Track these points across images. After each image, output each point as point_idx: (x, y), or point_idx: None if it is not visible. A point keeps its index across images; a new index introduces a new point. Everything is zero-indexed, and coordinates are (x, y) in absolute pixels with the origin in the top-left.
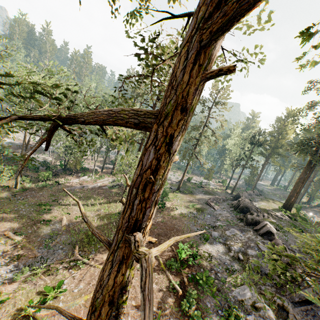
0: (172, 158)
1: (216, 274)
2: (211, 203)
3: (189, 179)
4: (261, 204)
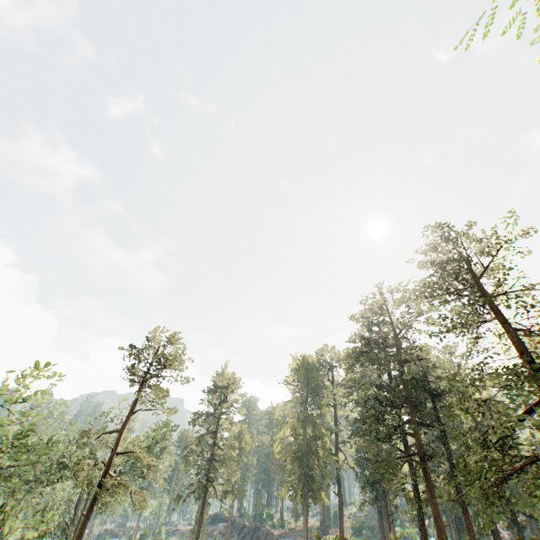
0: None
1: None
2: None
3: None
4: None
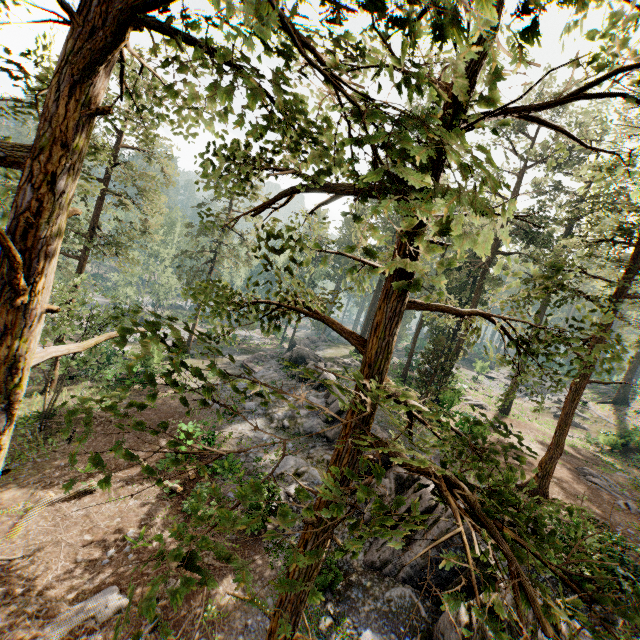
0: (56, 199)
1: (248, 455)
2: (249, 363)
3: (210, 332)
4: (328, 352)
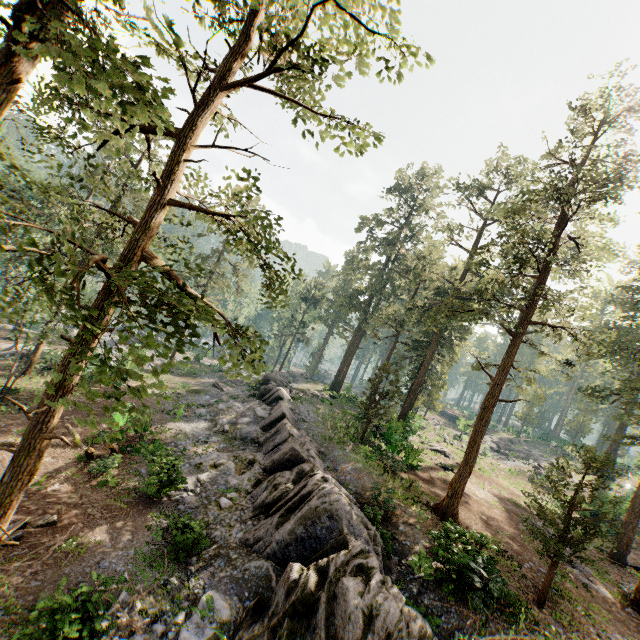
0: None
1: (177, 446)
2: (220, 383)
3: (199, 357)
4: (303, 385)
